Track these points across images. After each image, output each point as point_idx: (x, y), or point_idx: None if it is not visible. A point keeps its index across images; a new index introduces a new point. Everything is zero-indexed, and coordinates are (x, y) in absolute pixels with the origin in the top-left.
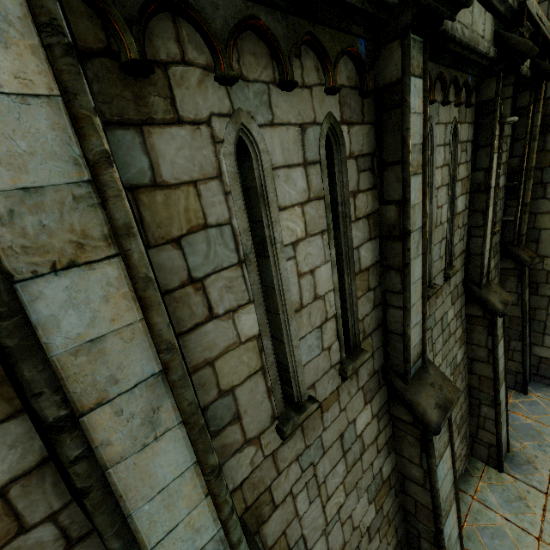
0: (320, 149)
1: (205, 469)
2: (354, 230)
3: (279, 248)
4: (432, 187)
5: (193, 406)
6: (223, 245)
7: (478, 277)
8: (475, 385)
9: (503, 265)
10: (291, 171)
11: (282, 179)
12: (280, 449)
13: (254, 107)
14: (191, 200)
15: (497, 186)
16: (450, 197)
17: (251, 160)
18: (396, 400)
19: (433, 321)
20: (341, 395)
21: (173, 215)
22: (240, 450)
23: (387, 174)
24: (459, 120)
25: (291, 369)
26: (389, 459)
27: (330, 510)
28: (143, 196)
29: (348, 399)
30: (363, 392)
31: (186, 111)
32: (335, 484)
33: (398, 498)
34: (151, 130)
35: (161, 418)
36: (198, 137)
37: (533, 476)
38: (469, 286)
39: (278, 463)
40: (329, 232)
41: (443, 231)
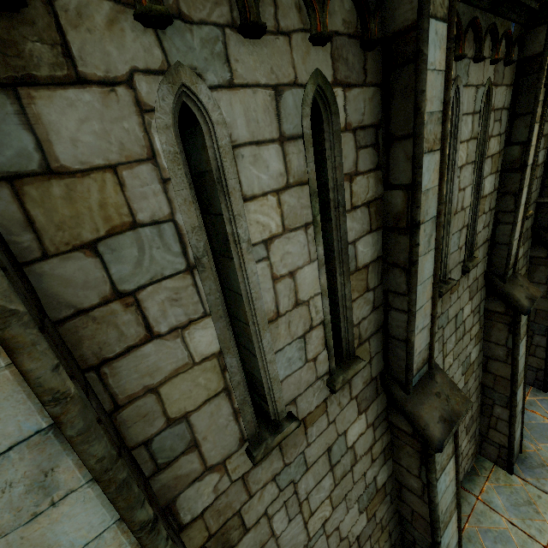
0: (303, 120)
1: (132, 527)
2: (349, 221)
3: (245, 248)
4: (454, 166)
5: (106, 461)
6: (162, 248)
7: (502, 269)
8: (490, 384)
9: (533, 254)
10: (262, 149)
11: (248, 160)
12: (252, 472)
13: (202, 61)
14: (109, 192)
15: (535, 164)
16: (476, 177)
17: (203, 135)
18: (396, 409)
19: (446, 319)
20: (330, 407)
21: (81, 212)
22: (199, 479)
23: (394, 152)
24: (494, 82)
25: (266, 385)
26: (385, 467)
27: (313, 525)
28: (29, 188)
29: (338, 410)
30: (357, 401)
31: (91, 65)
32: (320, 499)
33: (393, 504)
34: (32, 93)
35: (59, 479)
36: (114, 103)
37: (546, 481)
38: (491, 279)
39: (249, 486)
40: (315, 225)
41: (464, 218)
